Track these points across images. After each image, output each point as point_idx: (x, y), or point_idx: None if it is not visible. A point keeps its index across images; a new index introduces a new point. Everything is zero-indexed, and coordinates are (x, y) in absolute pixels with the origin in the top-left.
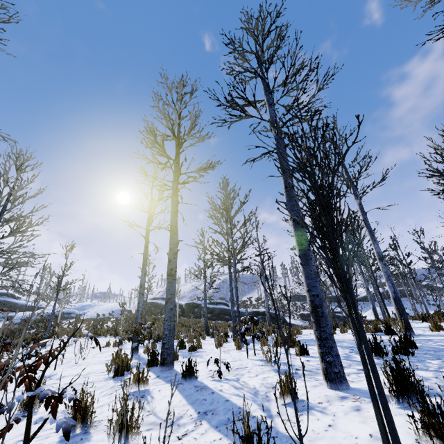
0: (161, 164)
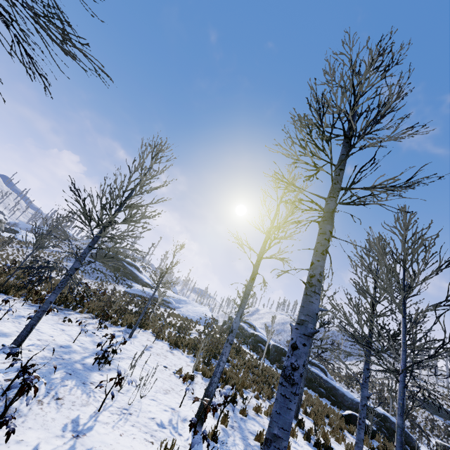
0: (315, 165)
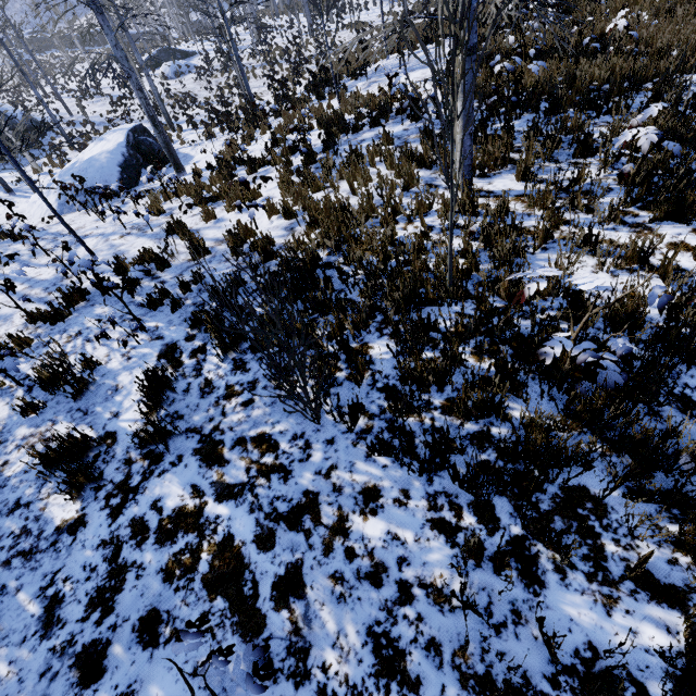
0: None
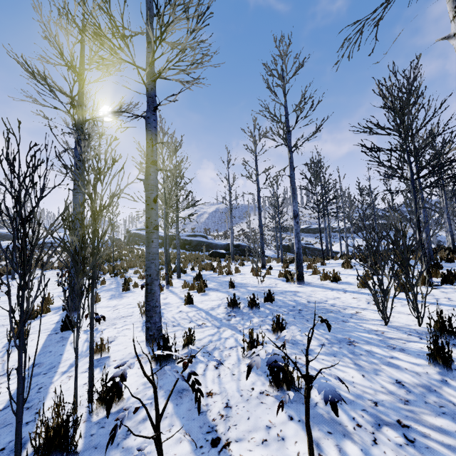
0: (56, 108)
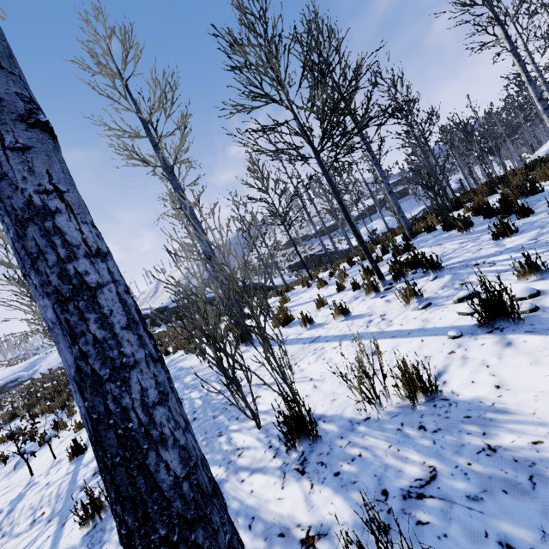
0: None
